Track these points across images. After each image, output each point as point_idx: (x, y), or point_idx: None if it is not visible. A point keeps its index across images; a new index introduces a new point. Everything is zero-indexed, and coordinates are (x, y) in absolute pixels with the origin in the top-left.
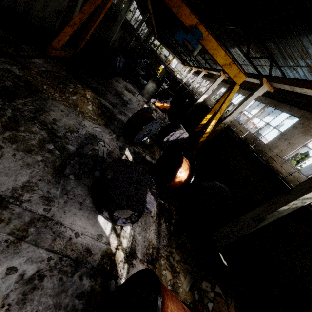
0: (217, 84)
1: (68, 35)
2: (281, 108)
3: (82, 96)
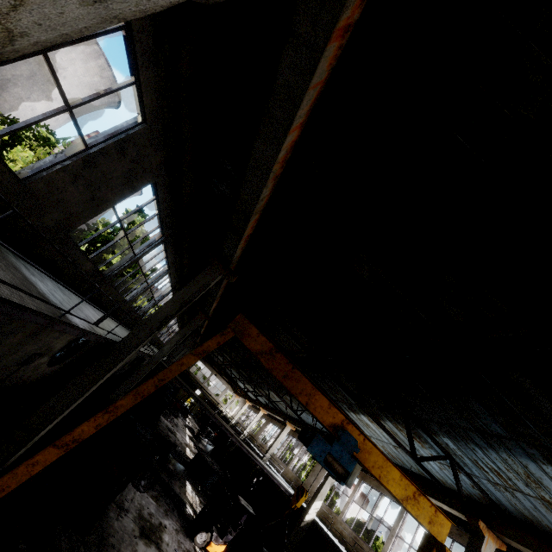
0: None
1: (38, 470)
2: None
3: None
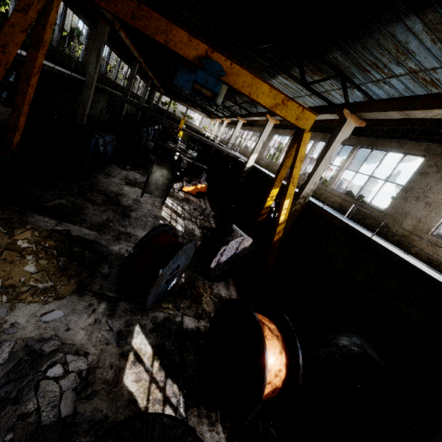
0: (267, 134)
1: None
2: (383, 146)
3: (4, 250)
